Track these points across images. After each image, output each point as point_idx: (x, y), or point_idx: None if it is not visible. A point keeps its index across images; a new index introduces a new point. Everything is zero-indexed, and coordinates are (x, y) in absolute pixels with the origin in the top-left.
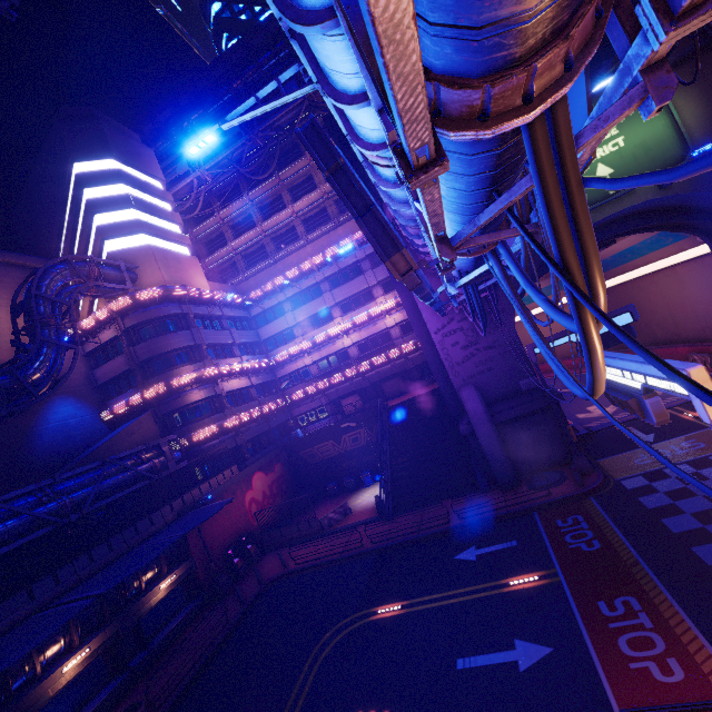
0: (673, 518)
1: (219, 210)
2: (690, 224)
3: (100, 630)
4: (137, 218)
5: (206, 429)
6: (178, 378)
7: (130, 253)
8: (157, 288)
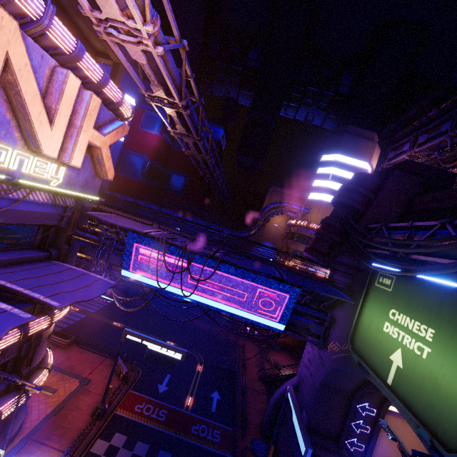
0: None
1: None
2: None
3: None
4: (326, 186)
5: None
6: (287, 261)
7: (313, 201)
8: (305, 222)
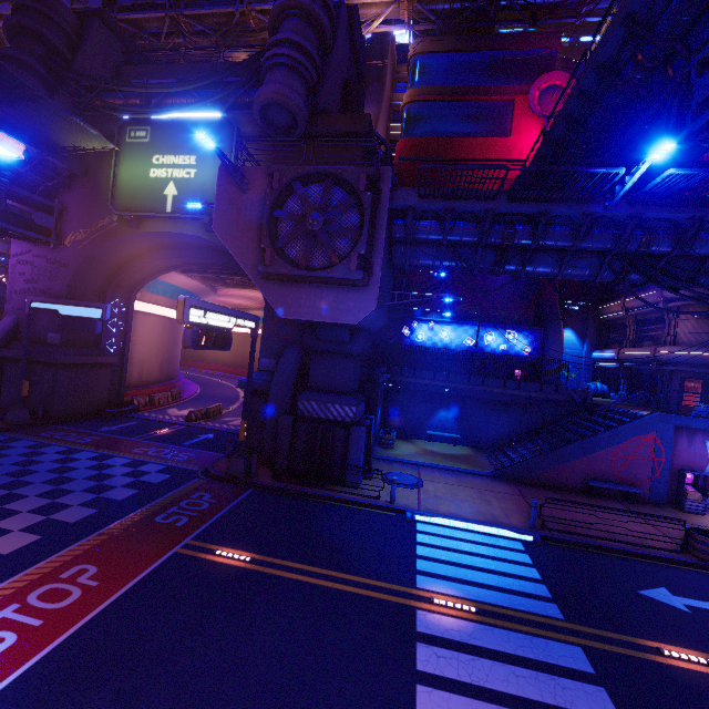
0: None
1: None
2: None
3: None
4: None
5: None
6: None
7: None
8: None
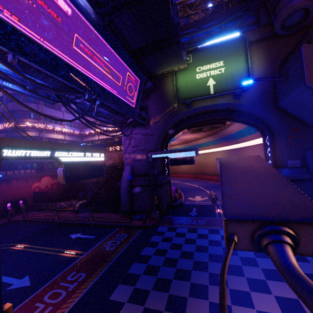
0: (149, 248)
1: None
2: (255, 124)
3: None
4: None
5: None
6: (21, 123)
7: None
8: None
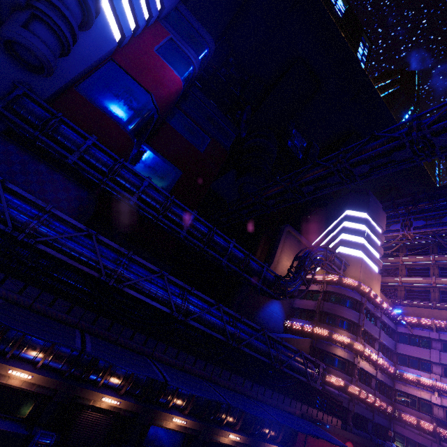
0: None
1: (403, 256)
2: None
3: (245, 434)
4: (363, 243)
5: (336, 378)
6: (338, 335)
7: (349, 257)
8: (355, 281)
